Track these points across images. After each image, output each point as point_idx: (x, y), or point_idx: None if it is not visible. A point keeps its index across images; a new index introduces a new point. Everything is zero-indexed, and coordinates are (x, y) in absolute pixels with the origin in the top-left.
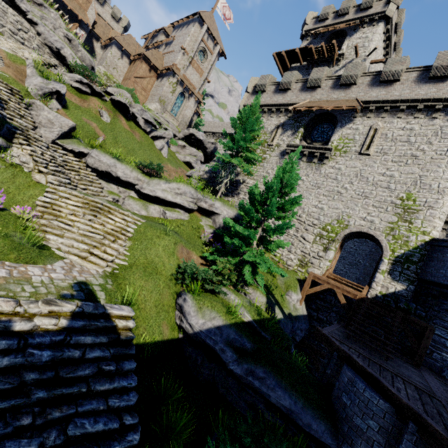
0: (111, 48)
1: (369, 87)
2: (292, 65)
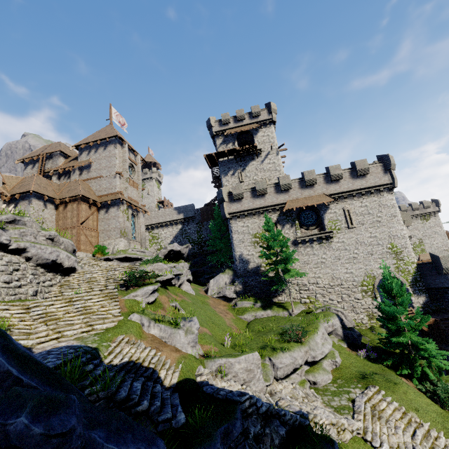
0: (31, 203)
1: (326, 185)
2: (220, 160)
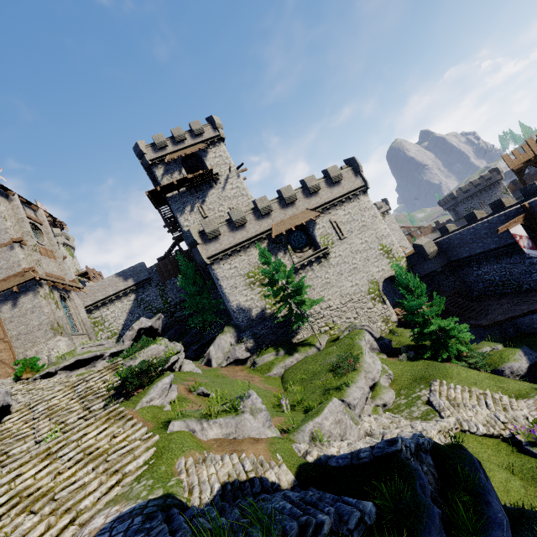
0: None
1: (307, 199)
2: (169, 195)
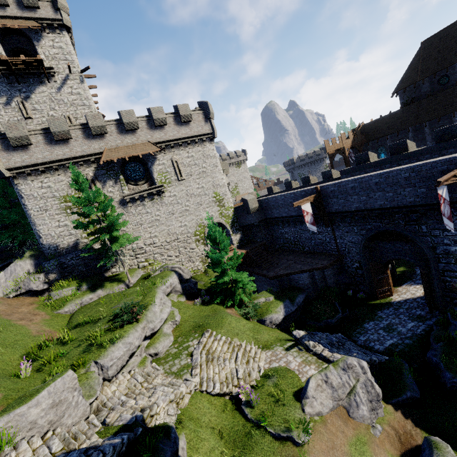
0: None
1: (150, 131)
2: None
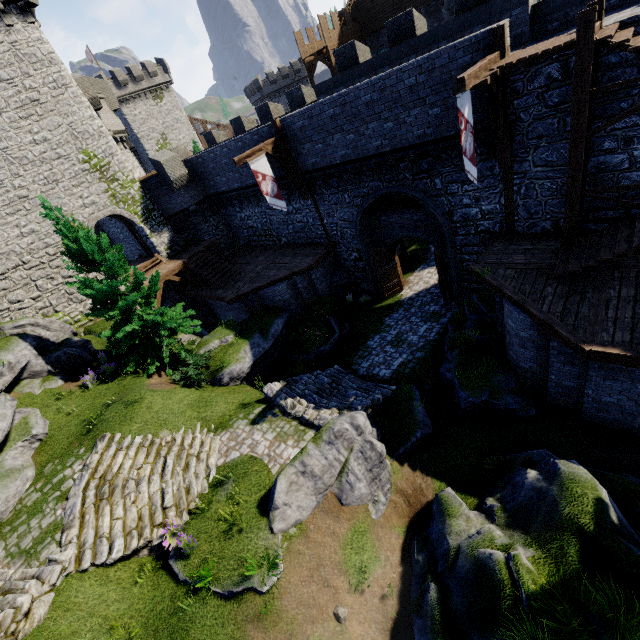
0: None
1: None
2: None
